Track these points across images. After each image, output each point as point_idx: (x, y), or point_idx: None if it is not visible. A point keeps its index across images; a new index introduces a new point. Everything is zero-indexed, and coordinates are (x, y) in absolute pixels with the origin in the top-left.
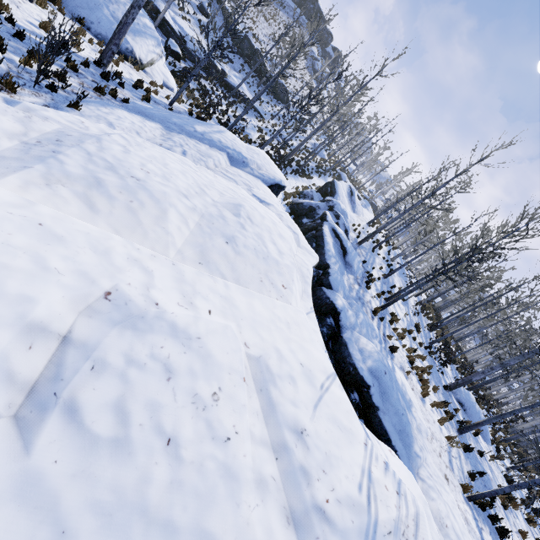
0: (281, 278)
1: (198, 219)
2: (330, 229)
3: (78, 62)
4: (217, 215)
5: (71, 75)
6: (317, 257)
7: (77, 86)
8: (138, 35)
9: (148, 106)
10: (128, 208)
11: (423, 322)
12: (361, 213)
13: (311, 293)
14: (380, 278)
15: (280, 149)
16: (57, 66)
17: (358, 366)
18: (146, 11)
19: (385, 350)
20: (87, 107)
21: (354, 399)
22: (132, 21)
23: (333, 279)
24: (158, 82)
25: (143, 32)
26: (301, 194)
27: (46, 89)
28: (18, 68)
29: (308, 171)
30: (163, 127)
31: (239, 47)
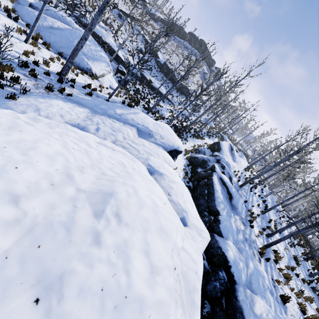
0: None
1: (13, 242)
2: (218, 178)
3: (42, 72)
4: (60, 222)
5: (29, 79)
6: (208, 237)
7: (30, 86)
8: (96, 61)
9: (88, 98)
10: None
11: (298, 251)
12: (239, 161)
13: None
14: (259, 215)
15: (183, 122)
16: (20, 74)
17: None
18: (106, 51)
19: (277, 303)
20: (26, 98)
21: None
22: (81, 48)
23: (223, 227)
24: (105, 85)
25: (99, 59)
26: (197, 150)
27: None
28: None
29: (201, 135)
30: (90, 111)
31: (161, 68)
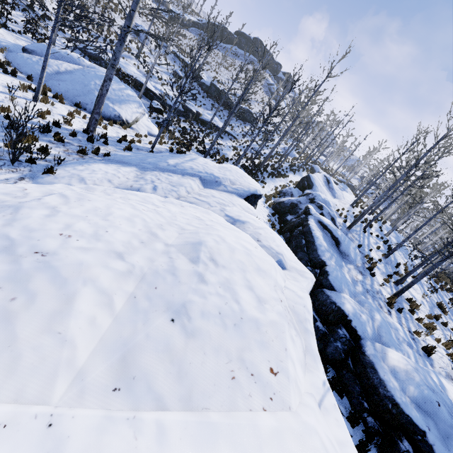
0: (266, 355)
1: (134, 287)
2: (316, 222)
3: (67, 134)
4: (165, 270)
5: (57, 146)
6: (312, 277)
7: (60, 153)
8: (123, 103)
9: (128, 154)
10: (1, 315)
11: (444, 297)
12: (342, 196)
13: (312, 297)
14: (381, 260)
15: (255, 159)
16: (45, 142)
17: (398, 401)
18: (132, 86)
19: (419, 356)
20: (63, 169)
21: (406, 451)
22: (107, 92)
23: (333, 278)
24: (143, 133)
25: (127, 100)
26: (281, 193)
27: (26, 163)
28: (2, 152)
29: (283, 171)
30: (138, 169)
31: (208, 93)
